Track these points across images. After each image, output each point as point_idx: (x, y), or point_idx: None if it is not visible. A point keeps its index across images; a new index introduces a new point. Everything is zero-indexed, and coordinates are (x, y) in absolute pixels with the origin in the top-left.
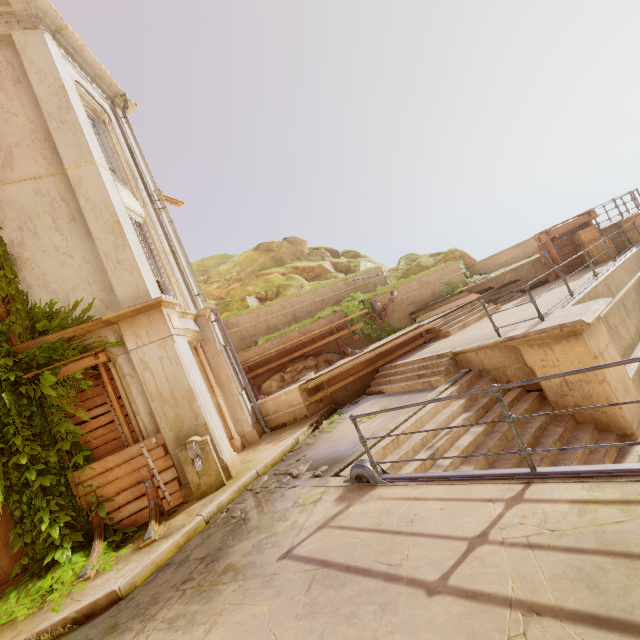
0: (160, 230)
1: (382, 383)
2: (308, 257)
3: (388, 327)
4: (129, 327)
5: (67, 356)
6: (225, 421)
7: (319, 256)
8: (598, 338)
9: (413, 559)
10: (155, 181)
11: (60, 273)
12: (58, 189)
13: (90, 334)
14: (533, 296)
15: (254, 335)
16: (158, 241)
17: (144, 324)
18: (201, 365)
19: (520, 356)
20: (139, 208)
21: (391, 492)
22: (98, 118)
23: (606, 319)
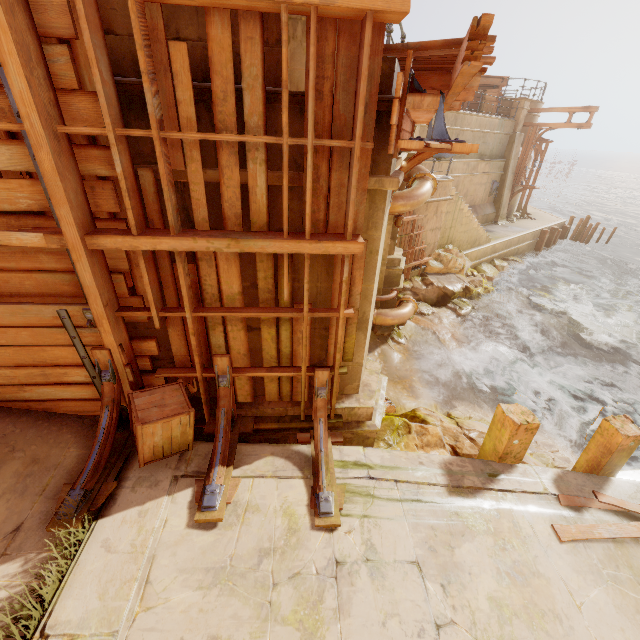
0: None
1: None
2: None
3: None
4: None
5: None
6: None
7: None
8: None
9: None
10: None
11: None
12: None
13: None
14: None
15: None
16: None
17: None
18: None
19: None
20: None
21: None
22: None
23: None
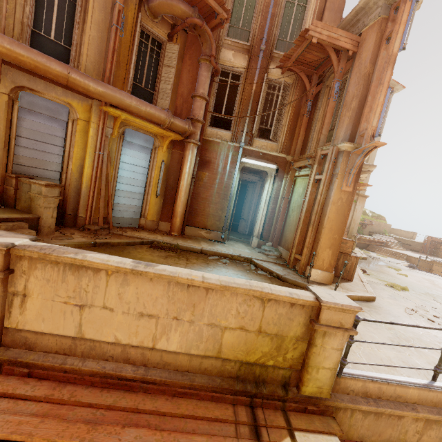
0: None
1: (373, 249)
2: None
3: (362, 231)
4: (359, 199)
5: None
6: None
7: None
8: None
9: (441, 278)
10: None
11: None
12: None
13: None
14: (418, 254)
15: None
16: None
17: (362, 200)
18: None
19: (428, 266)
20: None
21: (423, 271)
22: None
23: None
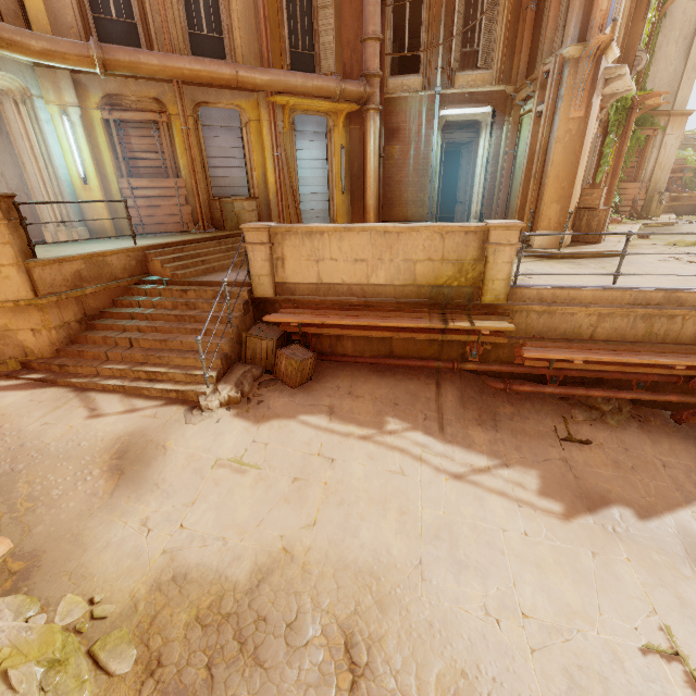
0: None
1: None
2: None
3: None
4: (672, 122)
5: (646, 125)
6: None
7: None
8: None
9: None
10: None
11: (662, 74)
12: (692, 13)
13: (656, 118)
14: None
15: None
16: None
17: (678, 123)
18: None
19: None
20: None
21: None
22: None
23: None
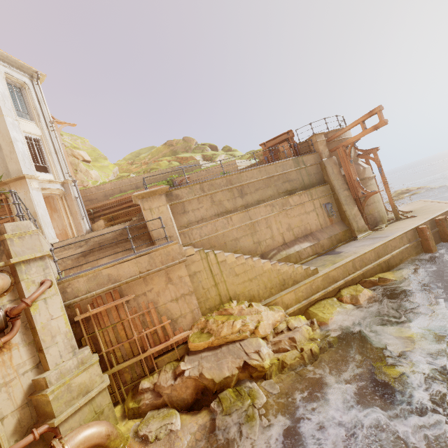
0: (50, 142)
1: None
2: (194, 150)
3: None
4: (13, 186)
5: None
6: (72, 230)
7: (201, 150)
8: (154, 202)
9: None
10: (51, 117)
11: None
12: None
13: (0, 187)
14: None
15: (112, 194)
16: (47, 147)
17: (19, 185)
18: (63, 205)
19: None
20: (38, 132)
21: None
22: (22, 87)
23: (212, 196)
